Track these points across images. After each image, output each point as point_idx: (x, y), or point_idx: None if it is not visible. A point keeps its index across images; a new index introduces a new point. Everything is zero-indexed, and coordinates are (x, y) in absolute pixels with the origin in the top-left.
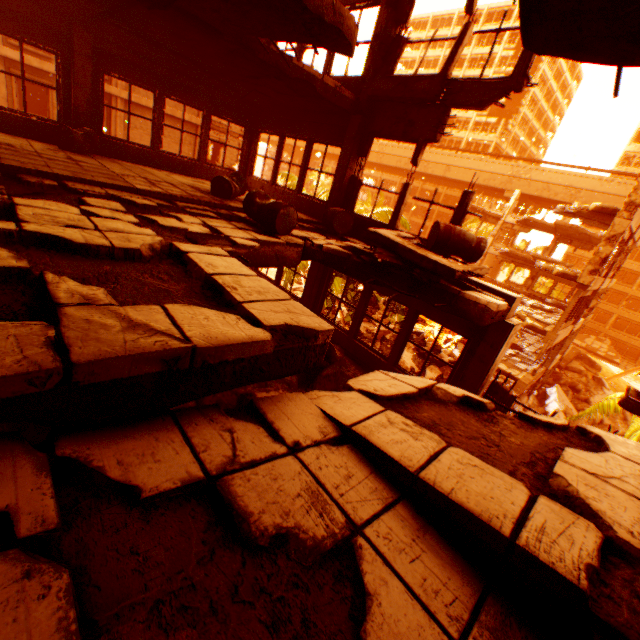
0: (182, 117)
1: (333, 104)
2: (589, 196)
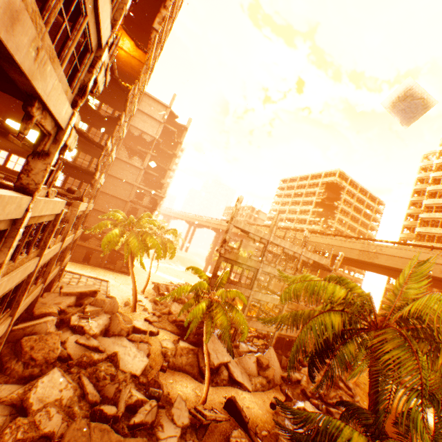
0: (121, 198)
1: (86, 173)
2: (338, 249)
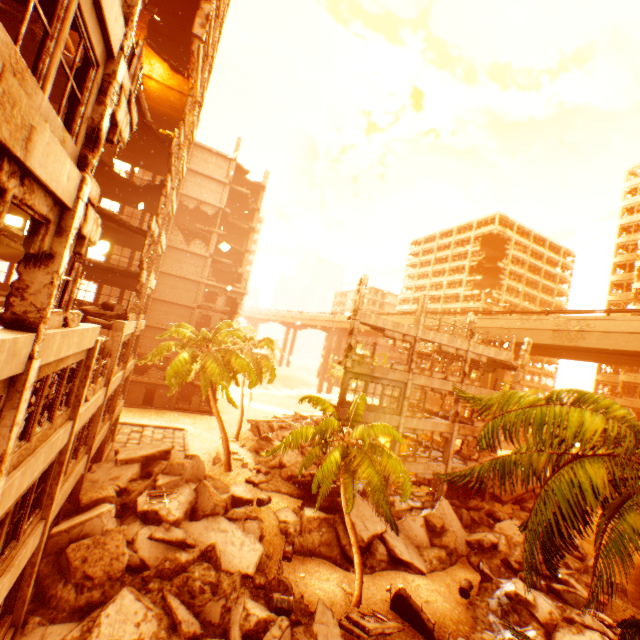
0: (184, 304)
1: (126, 275)
2: (518, 333)
